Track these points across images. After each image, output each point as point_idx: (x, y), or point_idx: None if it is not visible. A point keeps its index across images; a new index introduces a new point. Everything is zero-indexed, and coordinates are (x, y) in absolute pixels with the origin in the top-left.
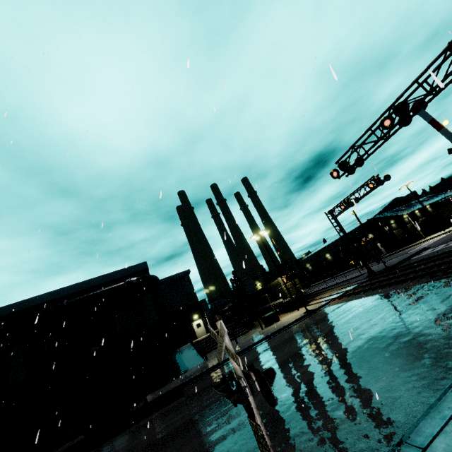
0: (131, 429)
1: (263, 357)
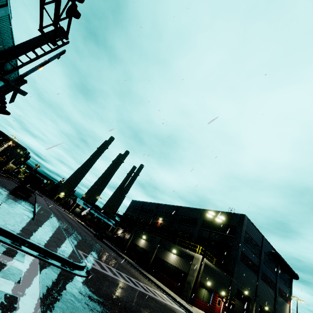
0: None
1: None
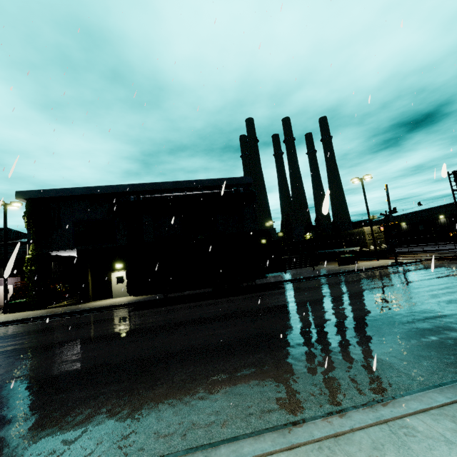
0: (249, 295)
1: (365, 281)
